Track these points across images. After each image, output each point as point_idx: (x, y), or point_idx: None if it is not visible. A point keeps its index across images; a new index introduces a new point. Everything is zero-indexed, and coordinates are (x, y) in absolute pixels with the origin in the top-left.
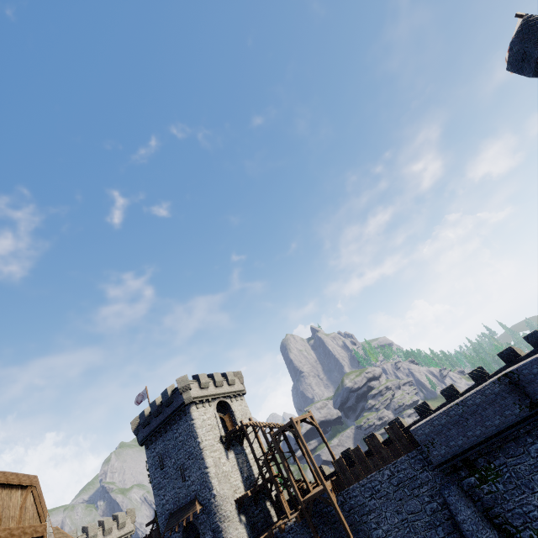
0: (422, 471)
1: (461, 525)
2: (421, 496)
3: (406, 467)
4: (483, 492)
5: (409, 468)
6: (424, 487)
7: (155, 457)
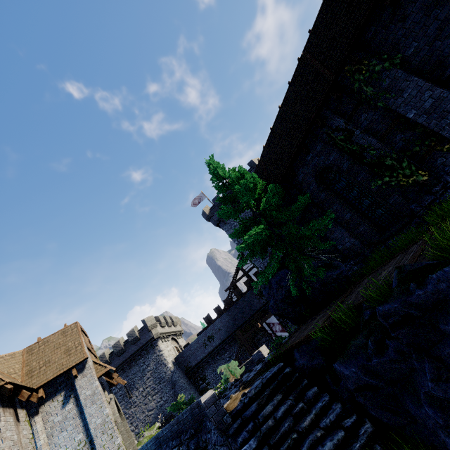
0: None
1: None
2: None
3: None
4: None
5: None
6: None
7: (236, 226)
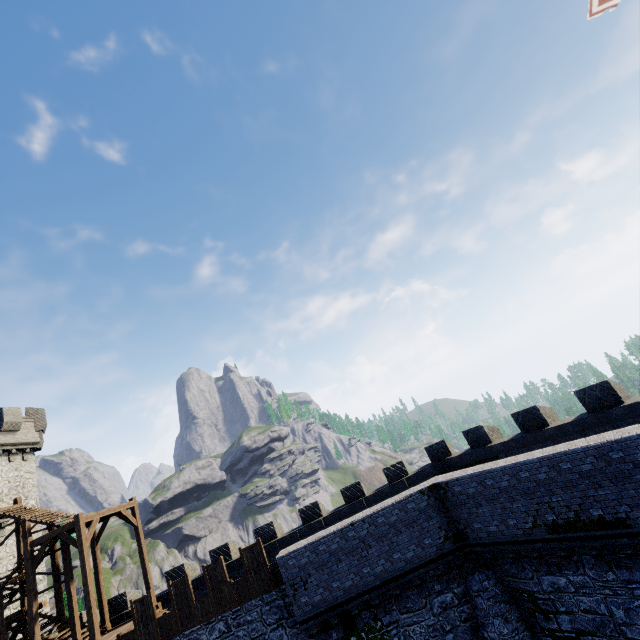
0: (276, 627)
1: None
2: None
3: (253, 619)
4: None
5: (258, 621)
6: None
7: None
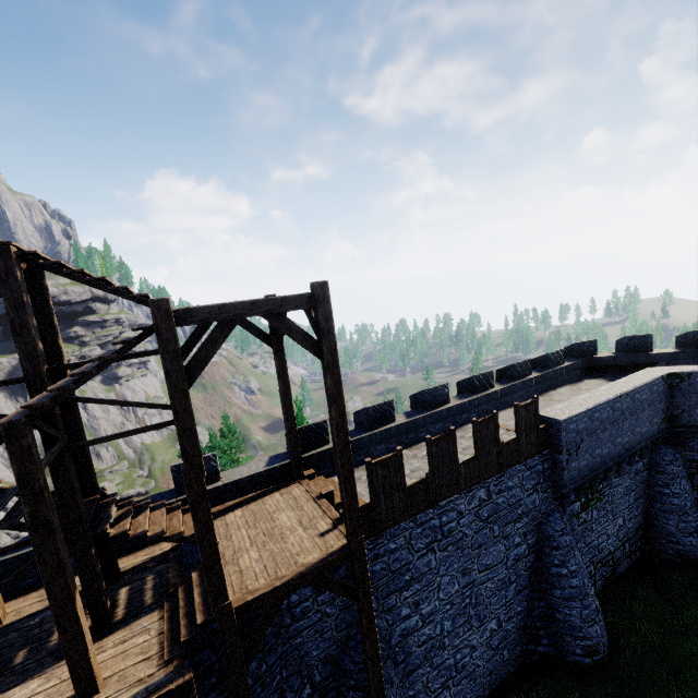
0: (533, 492)
1: (563, 580)
2: (513, 536)
3: (515, 485)
4: (579, 522)
5: (518, 487)
6: (524, 519)
7: None
